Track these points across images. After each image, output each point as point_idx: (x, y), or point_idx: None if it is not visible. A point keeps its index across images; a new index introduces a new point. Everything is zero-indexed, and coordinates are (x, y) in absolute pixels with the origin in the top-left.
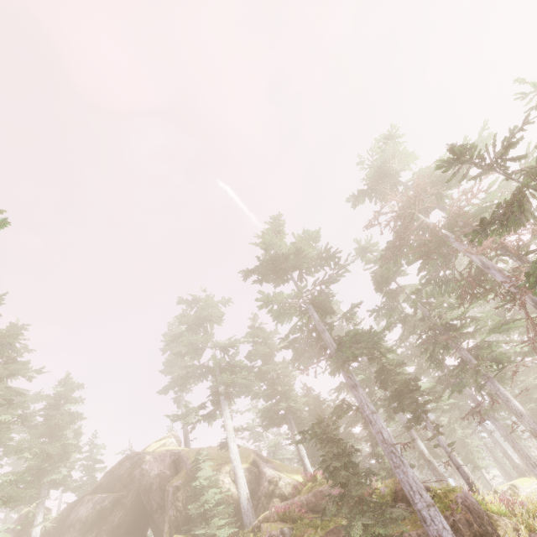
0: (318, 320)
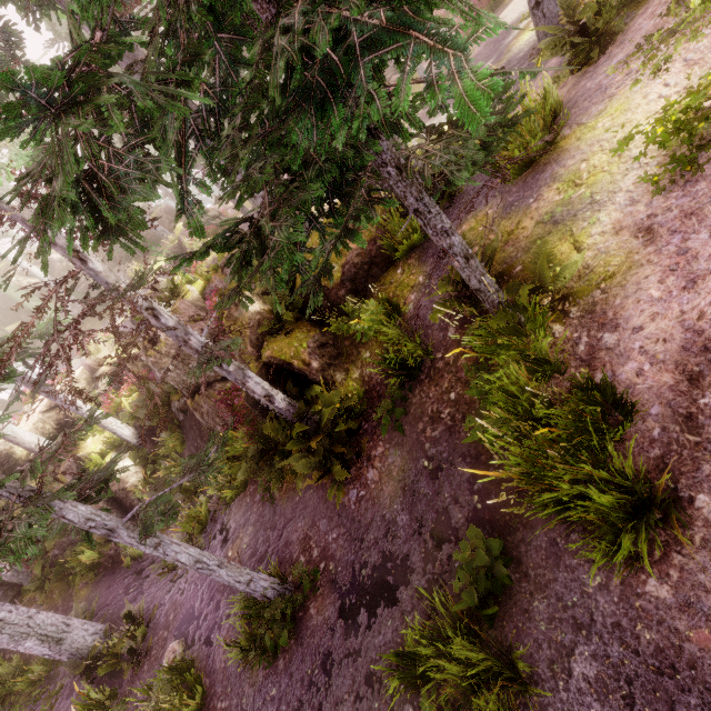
0: None
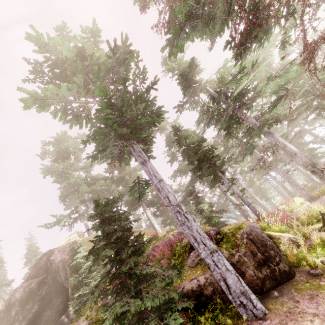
0: None
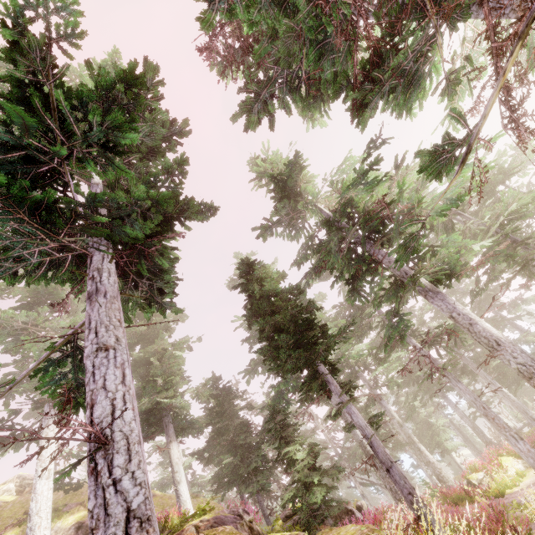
0: None
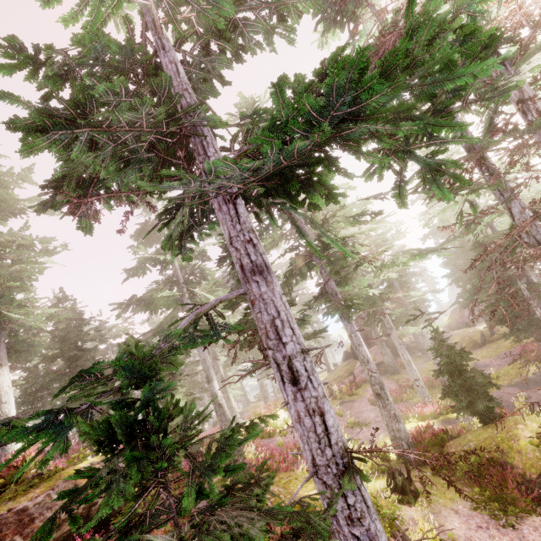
0: (187, 83)
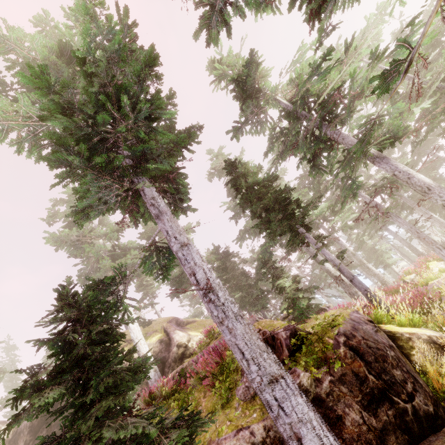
0: None
